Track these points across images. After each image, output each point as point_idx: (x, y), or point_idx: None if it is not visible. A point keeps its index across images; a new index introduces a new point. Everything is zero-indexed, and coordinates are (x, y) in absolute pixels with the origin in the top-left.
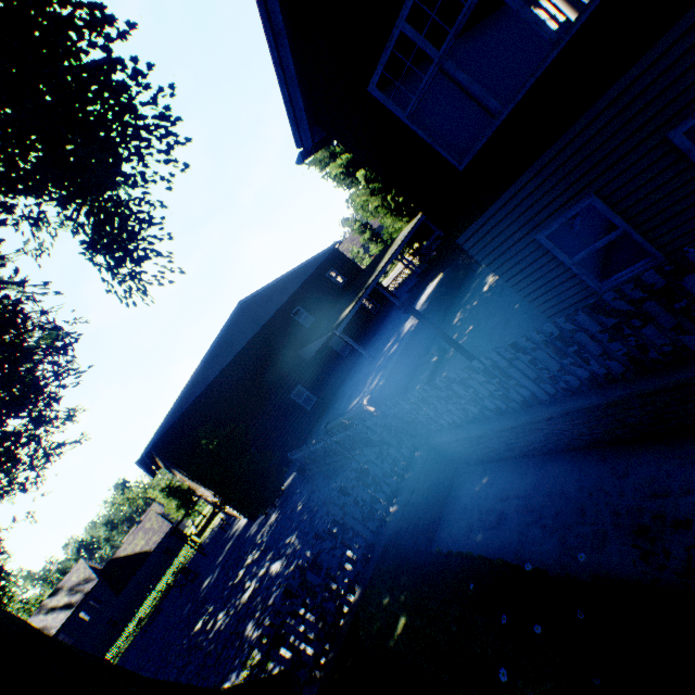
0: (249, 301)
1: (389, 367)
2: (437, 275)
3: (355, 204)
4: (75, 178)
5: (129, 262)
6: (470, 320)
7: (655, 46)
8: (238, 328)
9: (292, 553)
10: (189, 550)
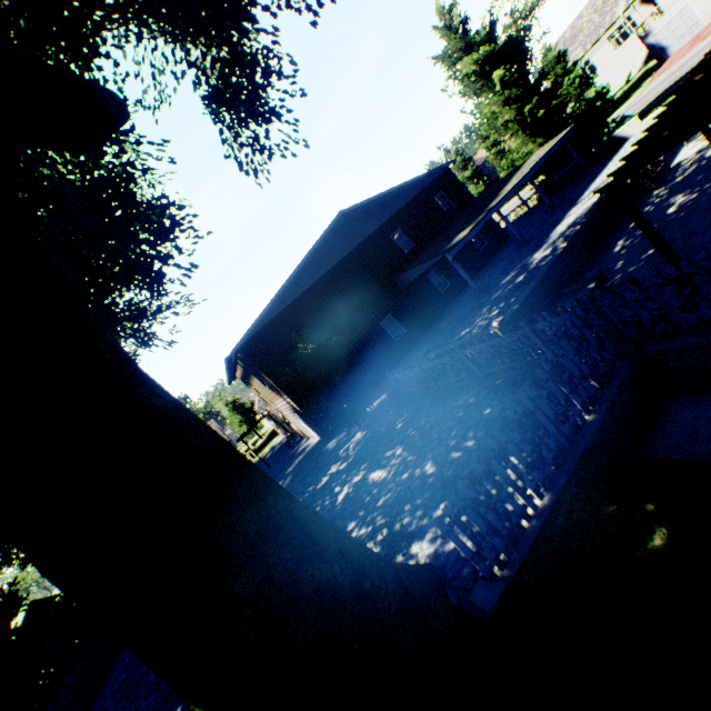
0: (348, 214)
1: (525, 291)
2: (695, 130)
3: (481, 116)
4: (205, 8)
5: (257, 117)
6: (648, 245)
7: None
8: (334, 242)
9: (401, 463)
10: None
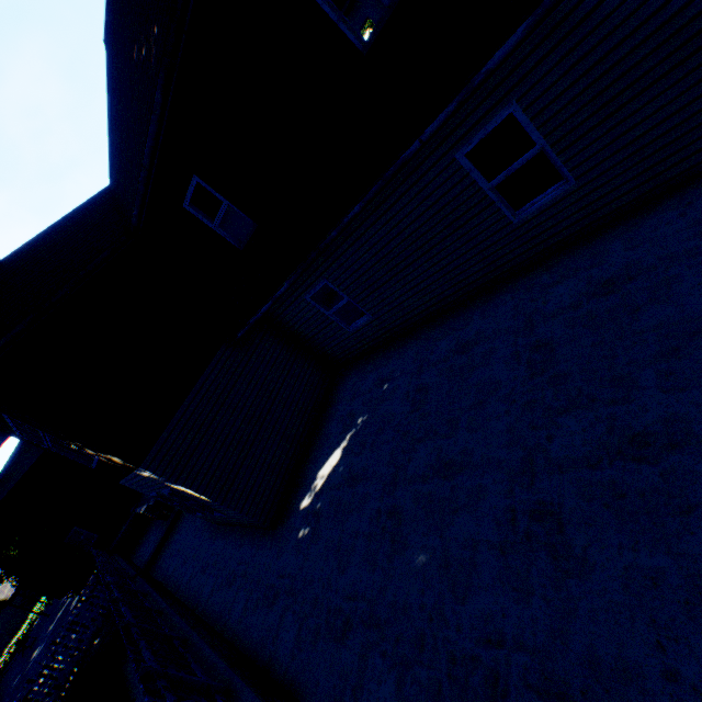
0: None
1: None
2: None
3: None
4: None
5: None
6: None
7: (132, 473)
8: None
9: (68, 650)
10: (45, 598)
